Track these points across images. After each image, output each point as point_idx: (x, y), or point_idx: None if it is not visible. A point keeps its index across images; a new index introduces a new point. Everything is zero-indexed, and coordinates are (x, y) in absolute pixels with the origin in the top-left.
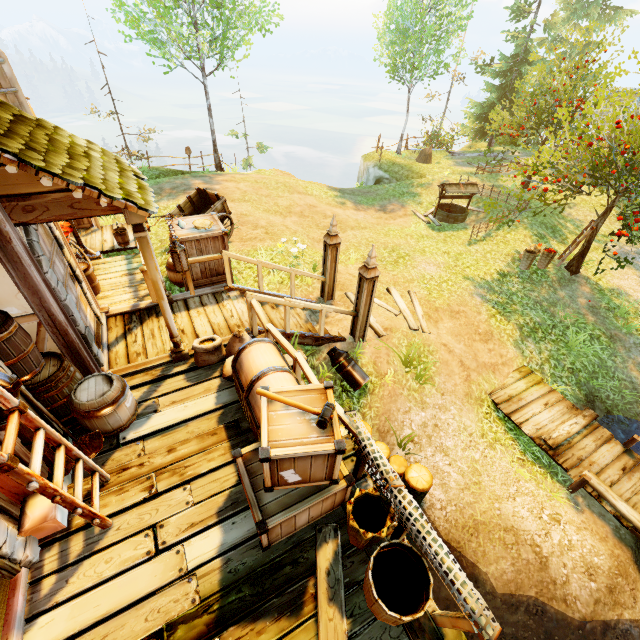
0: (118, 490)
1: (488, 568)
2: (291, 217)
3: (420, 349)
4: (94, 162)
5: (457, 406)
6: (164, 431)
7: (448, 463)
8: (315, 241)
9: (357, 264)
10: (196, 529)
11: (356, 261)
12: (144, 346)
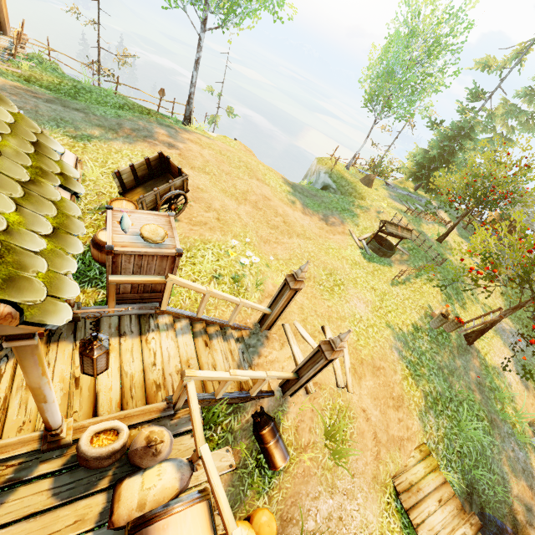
0: None
1: None
2: (245, 205)
3: (342, 414)
4: None
5: (364, 493)
6: None
7: None
8: (262, 240)
9: None
10: None
11: None
12: (6, 404)
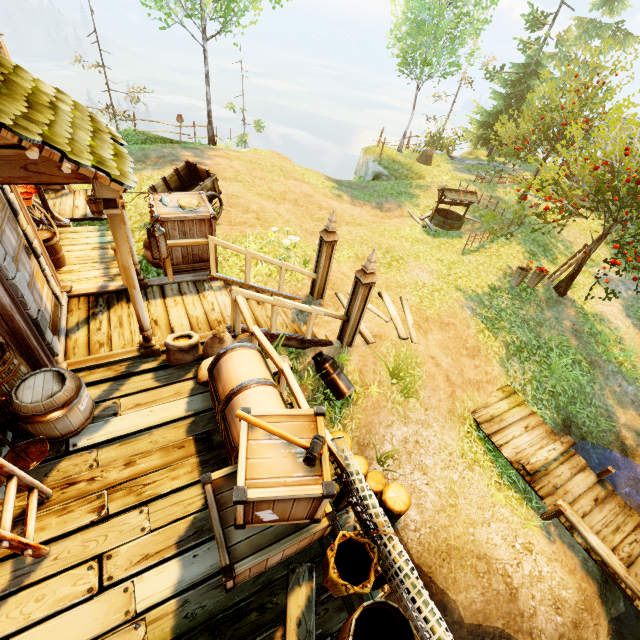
0: (60, 510)
1: (457, 596)
2: (285, 204)
3: (408, 360)
4: (61, 116)
5: (440, 423)
6: (123, 439)
7: (426, 482)
8: (308, 233)
9: (350, 262)
10: (150, 562)
11: (349, 259)
12: (109, 335)
